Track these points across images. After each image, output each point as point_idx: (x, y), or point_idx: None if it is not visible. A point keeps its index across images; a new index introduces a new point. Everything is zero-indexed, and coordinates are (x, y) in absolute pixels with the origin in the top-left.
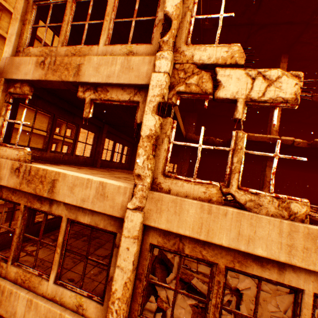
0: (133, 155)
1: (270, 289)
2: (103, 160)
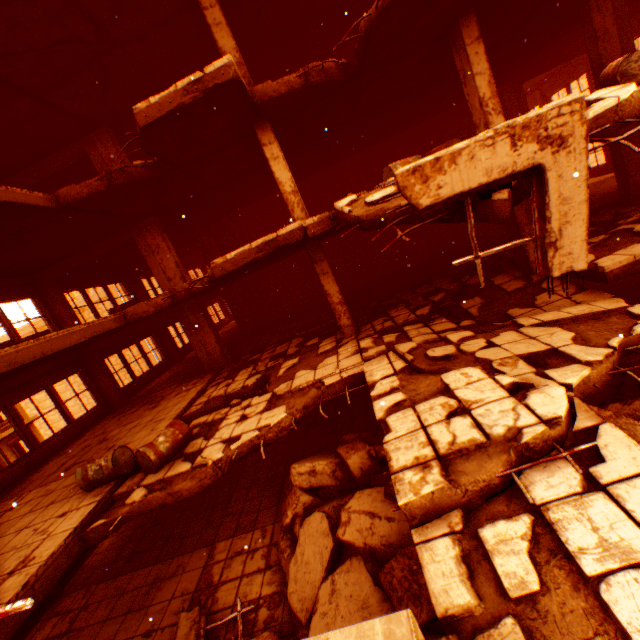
0: (99, 378)
1: (352, 595)
2: (0, 473)
